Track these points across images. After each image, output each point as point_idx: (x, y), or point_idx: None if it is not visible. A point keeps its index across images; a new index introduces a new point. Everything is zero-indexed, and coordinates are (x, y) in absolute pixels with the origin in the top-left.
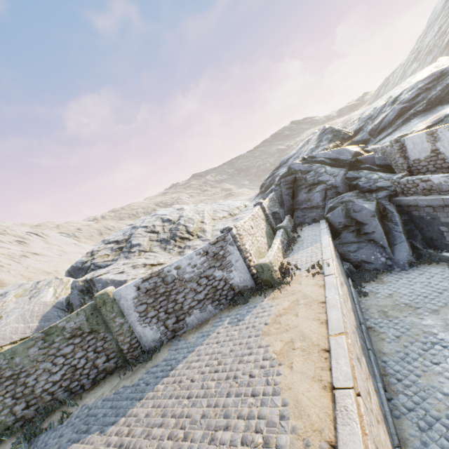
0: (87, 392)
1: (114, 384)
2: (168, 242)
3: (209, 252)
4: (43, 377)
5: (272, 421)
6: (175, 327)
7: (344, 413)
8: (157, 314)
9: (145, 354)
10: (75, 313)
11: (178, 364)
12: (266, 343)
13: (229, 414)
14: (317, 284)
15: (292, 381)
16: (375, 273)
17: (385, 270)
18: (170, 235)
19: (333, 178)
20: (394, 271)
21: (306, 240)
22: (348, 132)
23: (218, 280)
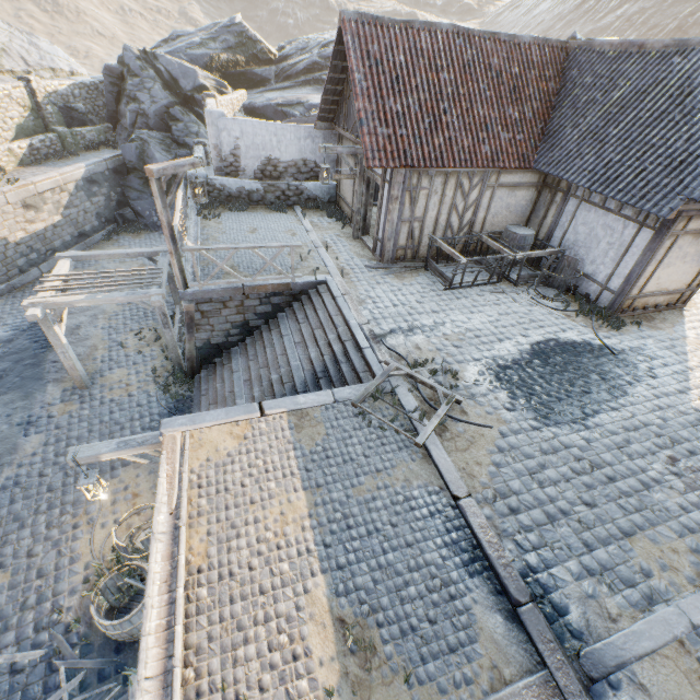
0: None
1: None
2: None
3: None
4: None
5: None
6: None
7: None
8: None
9: None
10: None
11: None
12: None
13: None
14: None
15: None
16: (143, 229)
17: (154, 229)
18: None
19: (150, 104)
20: (159, 233)
21: (73, 161)
22: (271, 51)
23: None
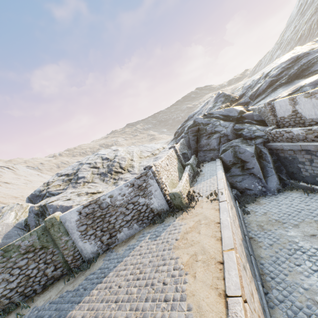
0: (38, 295)
1: (60, 289)
2: (105, 175)
3: (135, 184)
4: (2, 285)
5: None
6: (109, 242)
7: None
8: (95, 232)
9: (85, 264)
10: (29, 234)
11: (110, 272)
12: (176, 255)
13: (146, 317)
14: (214, 208)
15: (195, 288)
16: (254, 197)
17: (261, 195)
18: (107, 170)
19: (225, 129)
20: (267, 195)
21: (206, 173)
22: (235, 96)
23: (142, 205)
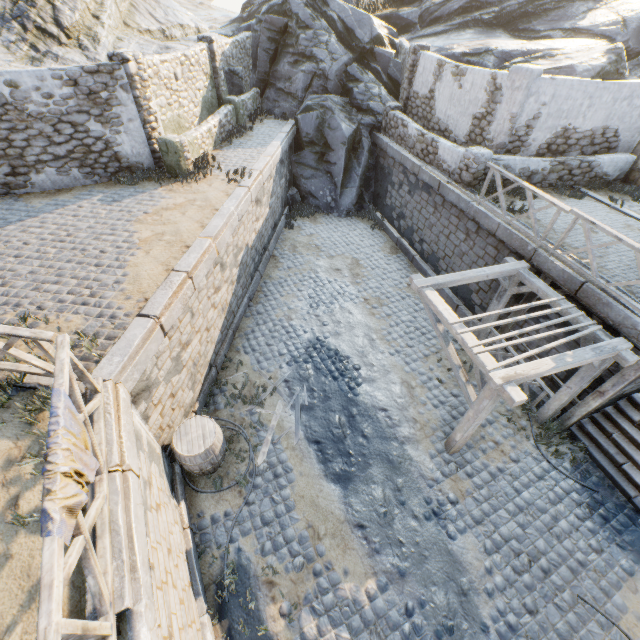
0: None
1: None
2: (5, 22)
3: (80, 83)
4: None
5: (106, 284)
6: (10, 182)
7: (168, 284)
8: None
9: None
10: None
11: (9, 225)
12: (136, 230)
13: (64, 275)
14: (226, 192)
15: (143, 262)
16: (315, 211)
17: (326, 211)
18: (11, 8)
19: (330, 62)
20: (333, 215)
21: (256, 138)
22: None
23: (94, 138)
